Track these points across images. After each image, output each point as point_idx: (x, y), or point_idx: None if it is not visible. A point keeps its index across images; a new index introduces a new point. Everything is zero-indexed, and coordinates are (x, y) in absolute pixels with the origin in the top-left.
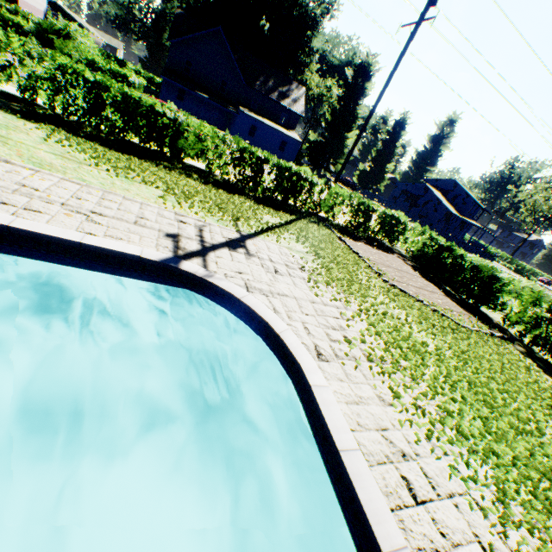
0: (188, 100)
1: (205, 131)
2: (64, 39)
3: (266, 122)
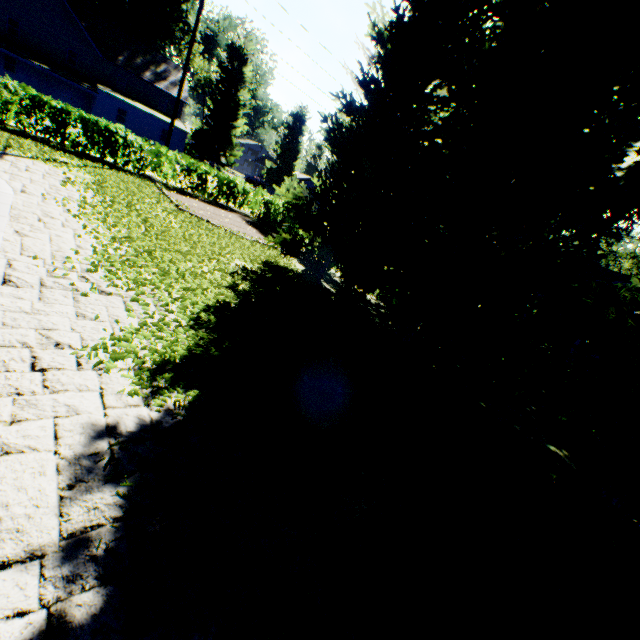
0: (23, 72)
1: None
2: None
3: (137, 105)
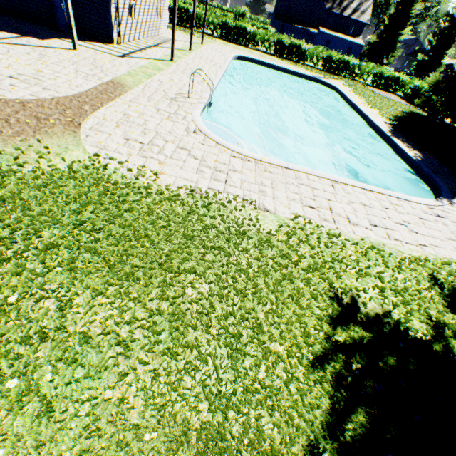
0: (286, 32)
1: (314, 50)
2: (243, 18)
3: (337, 35)
